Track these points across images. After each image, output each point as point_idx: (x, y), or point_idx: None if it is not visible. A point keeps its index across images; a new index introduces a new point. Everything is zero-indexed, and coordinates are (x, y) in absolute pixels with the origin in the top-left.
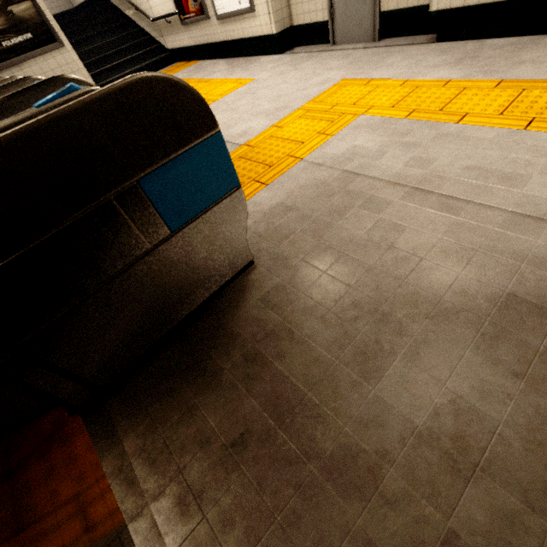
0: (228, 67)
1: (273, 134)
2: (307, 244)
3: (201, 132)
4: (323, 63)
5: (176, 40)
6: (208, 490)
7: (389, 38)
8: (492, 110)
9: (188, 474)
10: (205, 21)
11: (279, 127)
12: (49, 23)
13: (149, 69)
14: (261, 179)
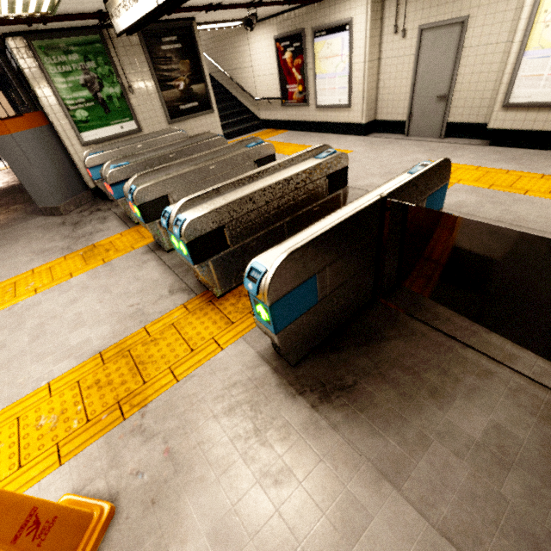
0: (320, 139)
1: None
2: (456, 245)
3: (445, 181)
4: (406, 148)
5: (271, 115)
6: (461, 328)
7: (451, 138)
8: (543, 190)
9: (446, 324)
10: (304, 107)
11: None
12: (210, 98)
13: (245, 131)
14: None
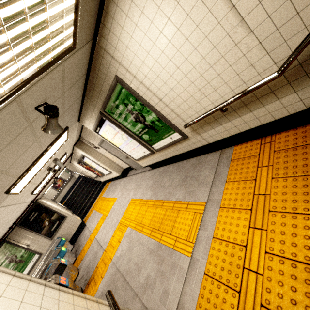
0: (114, 187)
1: (111, 242)
2: None
3: None
4: (131, 185)
5: (102, 180)
6: None
7: None
8: (148, 223)
9: None
10: (104, 176)
11: (113, 237)
12: (62, 214)
13: (99, 192)
14: (102, 275)
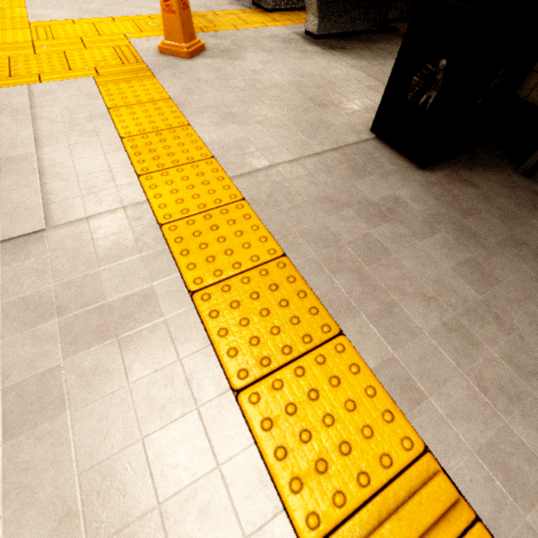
0: None
1: None
2: None
3: None
4: None
5: None
6: None
7: None
8: None
9: None
10: None
11: None
12: None
13: None
14: None
